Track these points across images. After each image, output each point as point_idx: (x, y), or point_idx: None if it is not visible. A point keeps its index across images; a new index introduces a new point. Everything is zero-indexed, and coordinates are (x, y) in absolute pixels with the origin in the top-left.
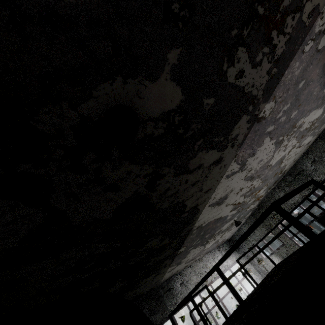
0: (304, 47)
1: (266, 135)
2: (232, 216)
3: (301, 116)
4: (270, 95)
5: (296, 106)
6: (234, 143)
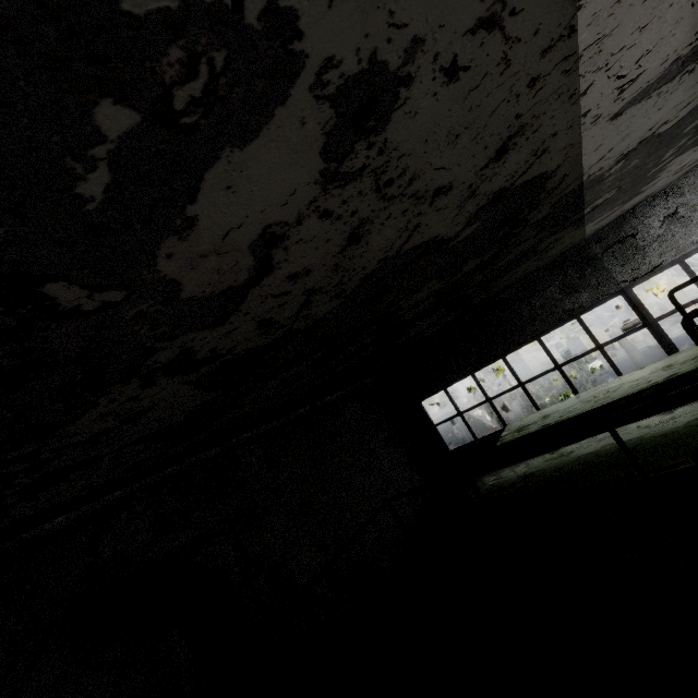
0: None
1: None
2: None
3: None
4: None
5: None
6: None
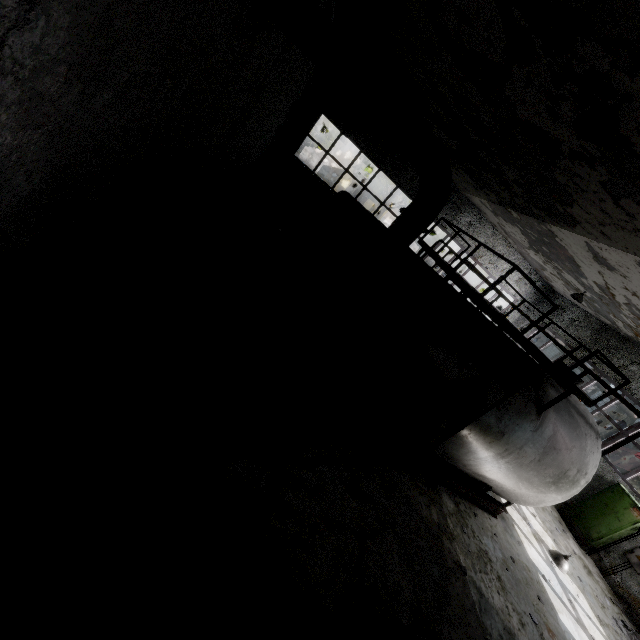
0: None
1: None
2: (589, 287)
3: None
4: None
5: None
6: None
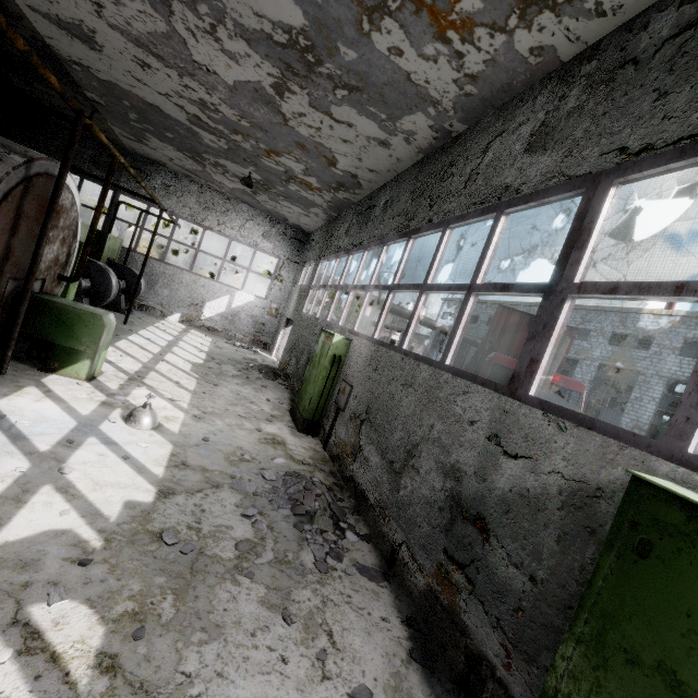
0: None
1: None
2: (225, 151)
3: None
4: None
5: None
6: None
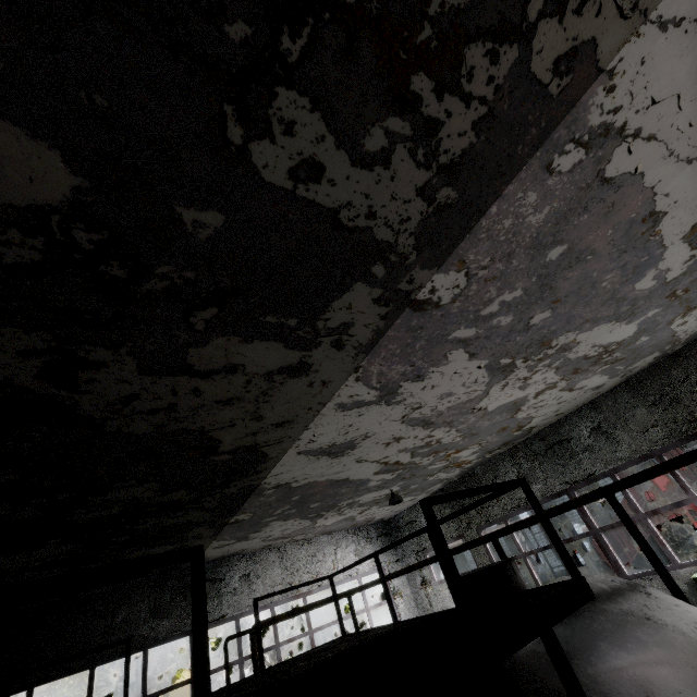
0: (552, 157)
1: (453, 345)
2: (384, 483)
3: (567, 326)
4: (447, 254)
5: (545, 300)
6: (342, 340)
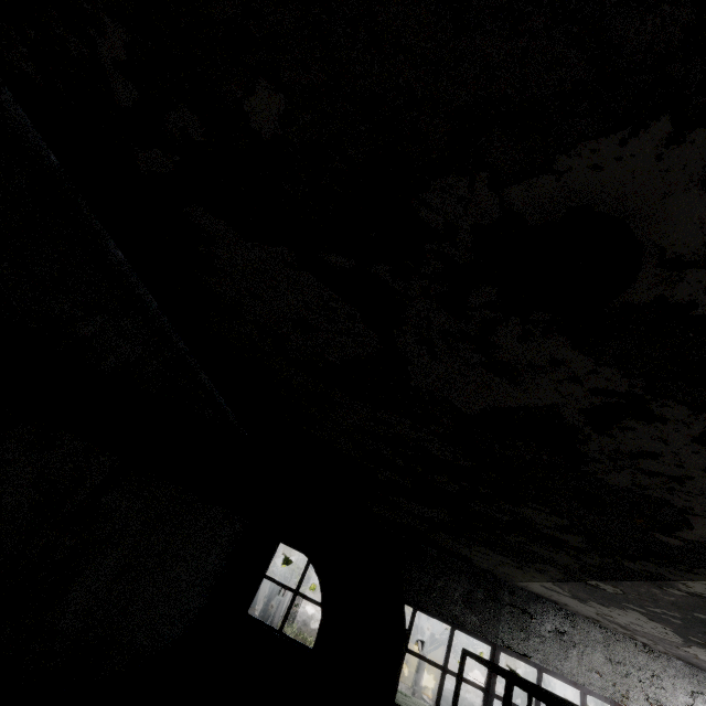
0: None
1: None
2: None
3: None
4: None
5: None
6: None
